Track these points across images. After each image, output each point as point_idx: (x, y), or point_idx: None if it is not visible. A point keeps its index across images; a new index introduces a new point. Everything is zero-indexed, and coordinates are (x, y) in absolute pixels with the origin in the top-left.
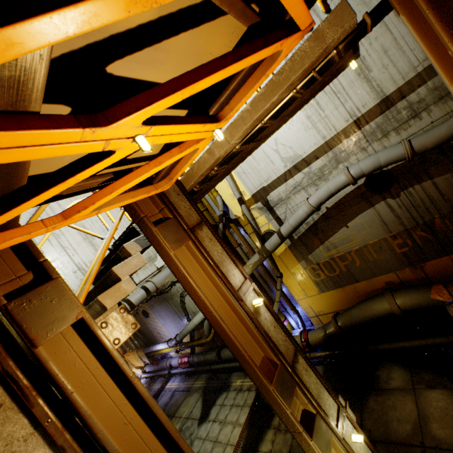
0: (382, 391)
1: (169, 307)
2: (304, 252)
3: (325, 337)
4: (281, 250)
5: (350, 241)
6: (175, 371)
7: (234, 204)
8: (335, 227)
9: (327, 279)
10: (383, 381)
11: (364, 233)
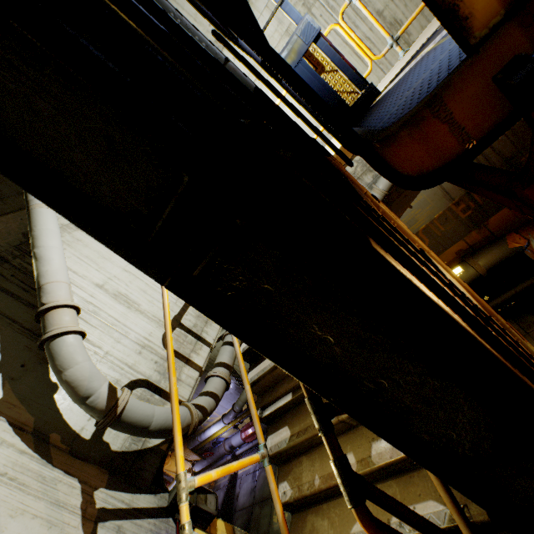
0: None
1: None
2: None
3: None
4: None
5: (416, 221)
6: (242, 451)
7: None
8: (399, 211)
9: None
10: None
11: (428, 208)
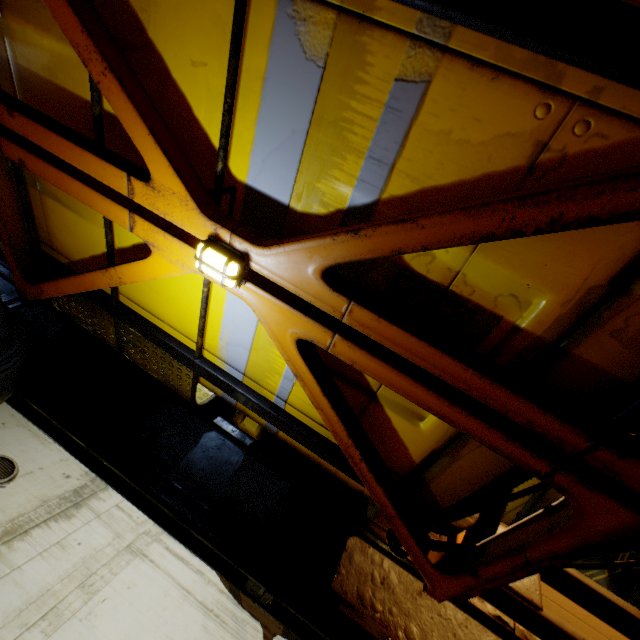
0: None
1: None
2: None
3: None
4: None
5: None
6: None
7: None
8: None
9: None
10: None
11: None
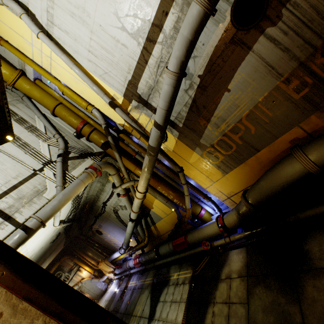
0: (320, 272)
1: (111, 223)
2: (195, 138)
3: (240, 218)
4: (173, 144)
5: (237, 106)
6: (132, 271)
7: (113, 113)
8: (216, 96)
9: (226, 159)
10: (318, 258)
11: (249, 90)
